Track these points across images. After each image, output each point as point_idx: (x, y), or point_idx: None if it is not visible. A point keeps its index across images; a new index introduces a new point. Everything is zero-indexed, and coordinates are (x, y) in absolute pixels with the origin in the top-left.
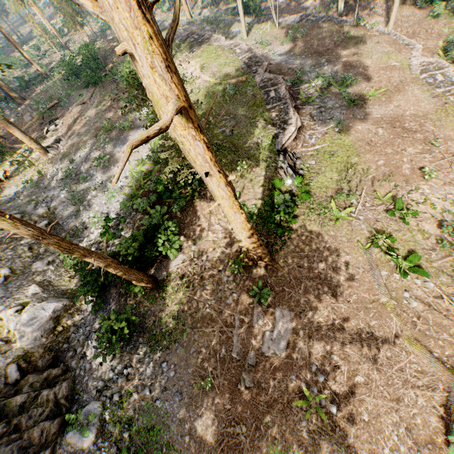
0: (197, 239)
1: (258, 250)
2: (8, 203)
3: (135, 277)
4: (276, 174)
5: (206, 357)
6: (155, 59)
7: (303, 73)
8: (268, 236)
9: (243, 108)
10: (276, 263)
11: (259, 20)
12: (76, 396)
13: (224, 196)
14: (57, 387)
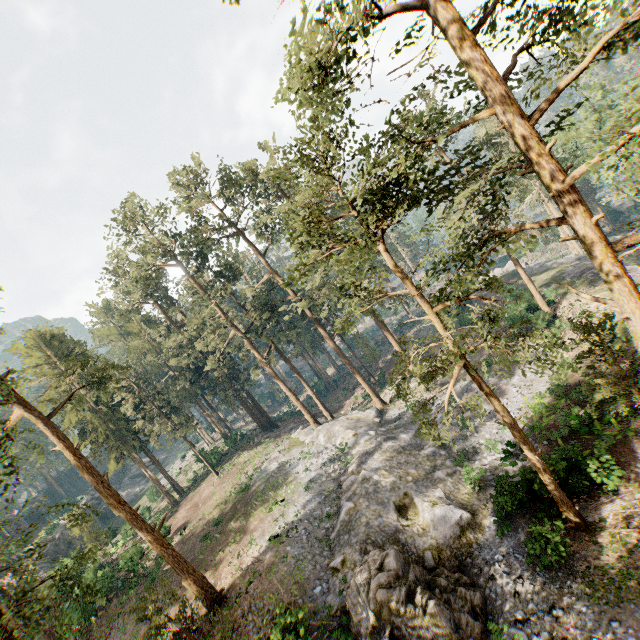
0: None
1: None
2: (395, 421)
3: (563, 497)
4: None
5: None
6: None
7: None
8: None
9: None
10: None
11: None
12: (489, 615)
13: None
14: (472, 592)
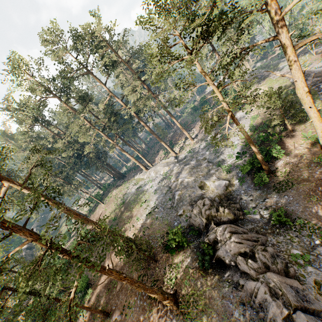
0: (288, 154)
1: None
2: (184, 159)
3: (265, 163)
4: None
5: (310, 191)
6: (302, 80)
7: None
8: None
9: None
10: None
11: (297, 56)
12: (243, 210)
13: (315, 115)
14: (236, 204)
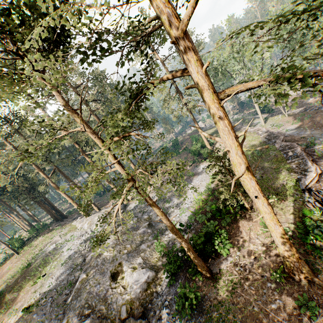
0: (241, 247)
1: (297, 263)
2: (131, 211)
3: (200, 262)
4: (304, 205)
5: None
6: (238, 152)
7: (314, 139)
8: (305, 255)
9: (268, 163)
10: (319, 281)
11: (272, 115)
12: None
13: (266, 211)
14: None
